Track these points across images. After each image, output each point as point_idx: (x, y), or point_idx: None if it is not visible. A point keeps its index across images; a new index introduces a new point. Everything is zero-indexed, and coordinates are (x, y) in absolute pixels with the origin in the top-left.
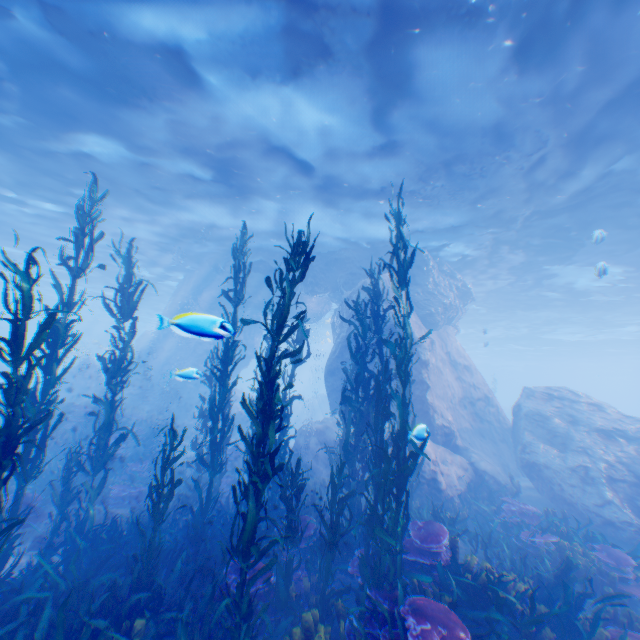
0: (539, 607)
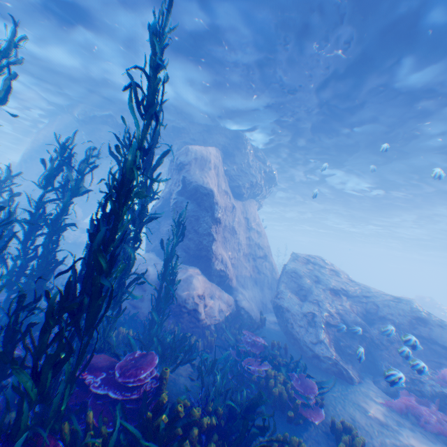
0: (209, 446)
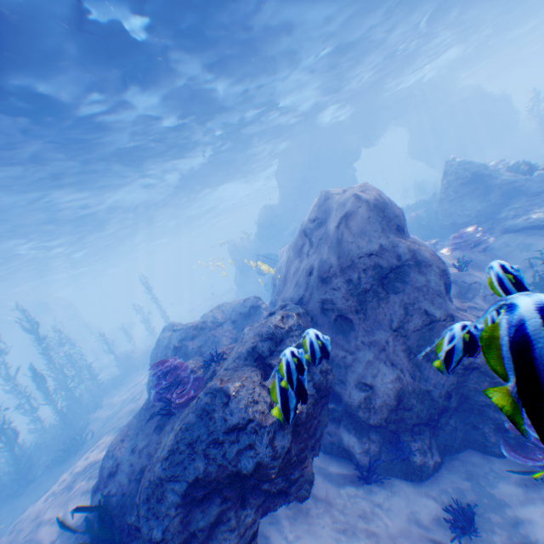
0: None
